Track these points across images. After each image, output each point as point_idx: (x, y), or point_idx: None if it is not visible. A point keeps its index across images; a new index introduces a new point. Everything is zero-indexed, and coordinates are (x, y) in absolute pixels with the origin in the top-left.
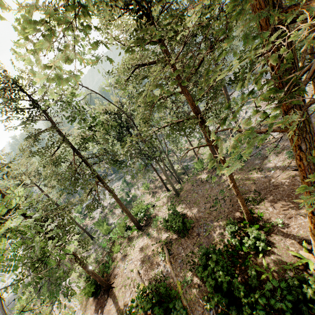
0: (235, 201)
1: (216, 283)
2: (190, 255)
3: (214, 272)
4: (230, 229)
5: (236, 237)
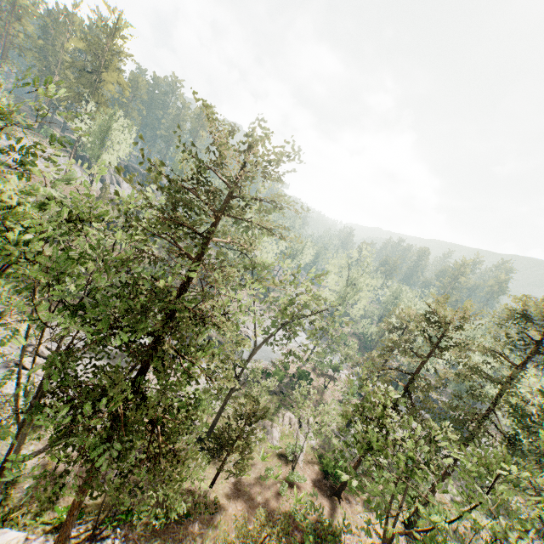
0: None
1: None
2: None
3: None
4: None
5: None
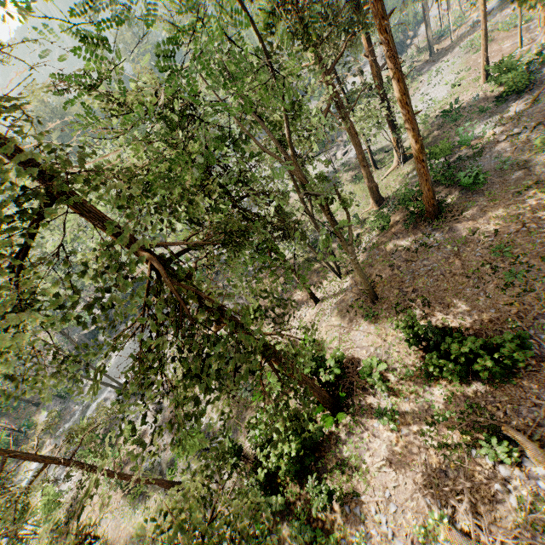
0: None
1: None
2: None
3: None
4: None
5: None
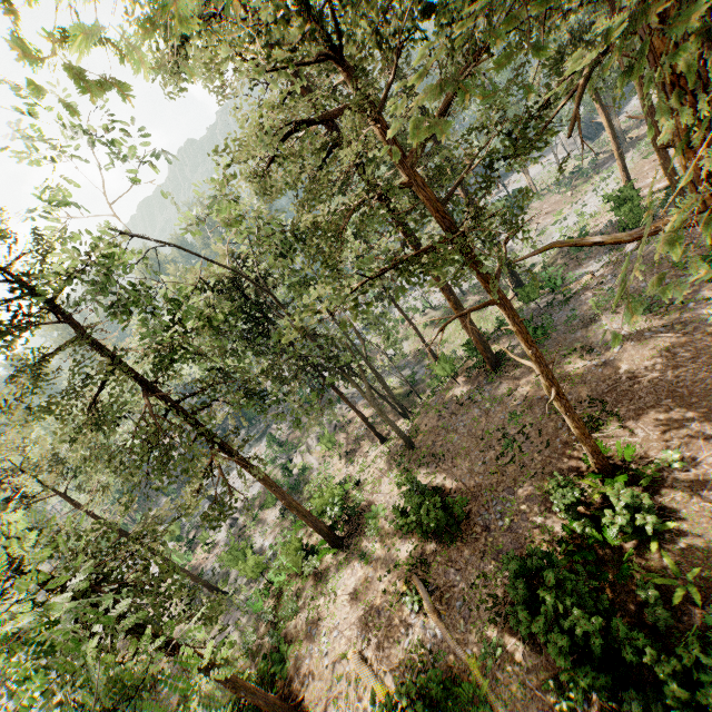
0: (550, 432)
1: (573, 641)
2: (480, 584)
3: (561, 614)
4: (565, 498)
5: (580, 515)
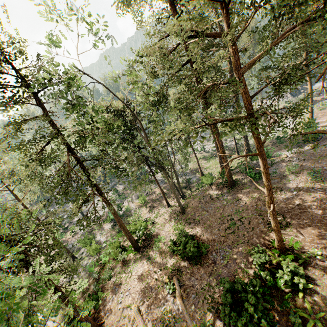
0: (255, 224)
1: None
2: (206, 289)
3: (251, 319)
4: (260, 259)
5: (265, 269)
